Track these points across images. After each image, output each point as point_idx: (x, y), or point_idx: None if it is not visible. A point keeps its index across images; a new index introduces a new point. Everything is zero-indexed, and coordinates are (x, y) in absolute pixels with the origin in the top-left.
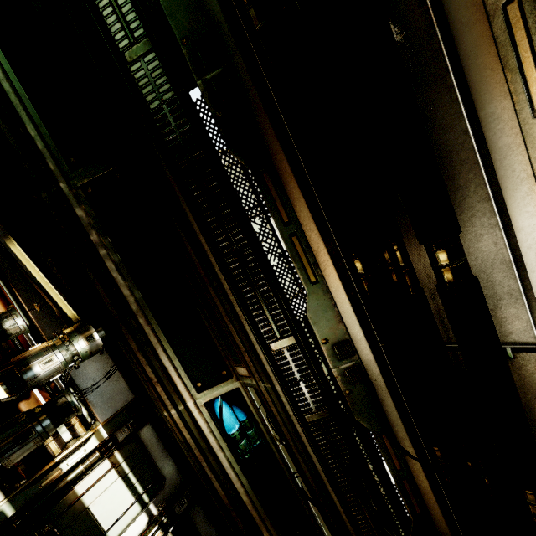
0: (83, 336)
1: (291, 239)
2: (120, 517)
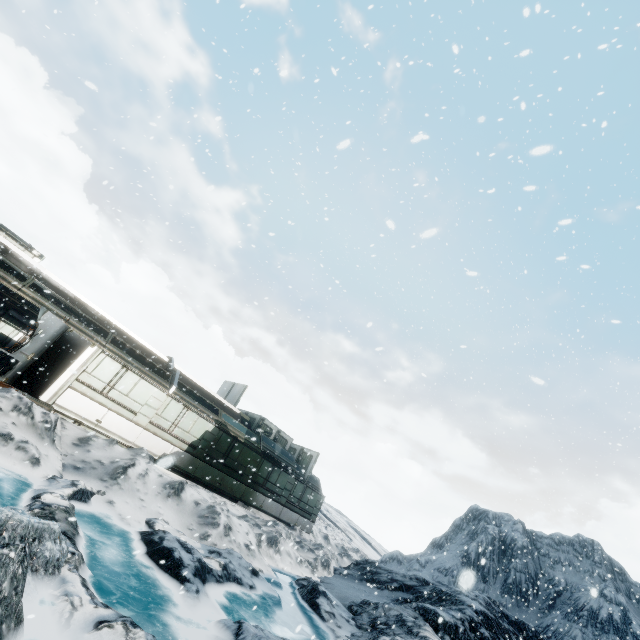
0: None
1: None
2: (12, 333)
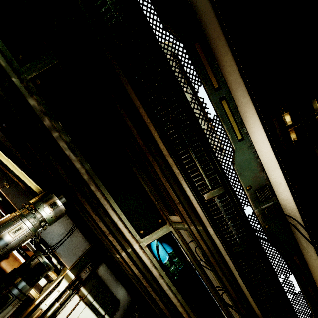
0: (47, 204)
1: (221, 103)
2: None
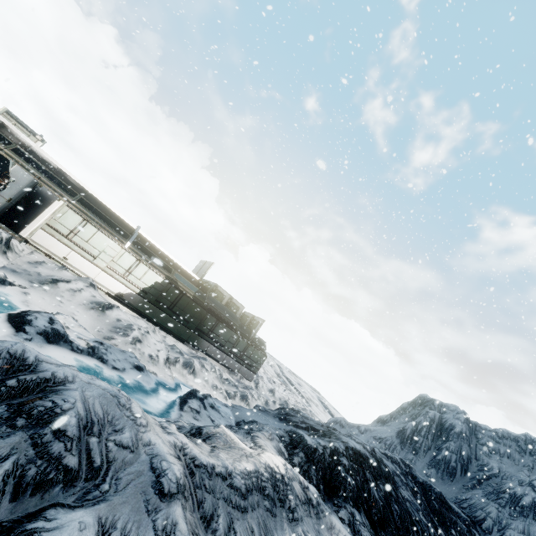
0: None
1: None
2: None
